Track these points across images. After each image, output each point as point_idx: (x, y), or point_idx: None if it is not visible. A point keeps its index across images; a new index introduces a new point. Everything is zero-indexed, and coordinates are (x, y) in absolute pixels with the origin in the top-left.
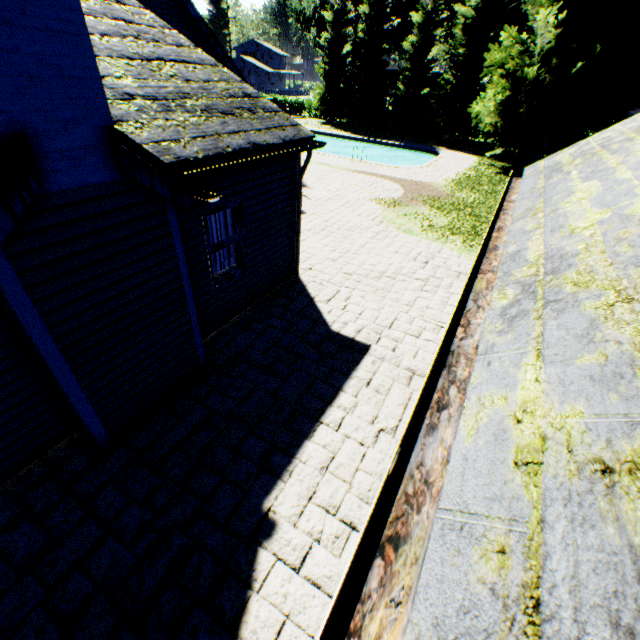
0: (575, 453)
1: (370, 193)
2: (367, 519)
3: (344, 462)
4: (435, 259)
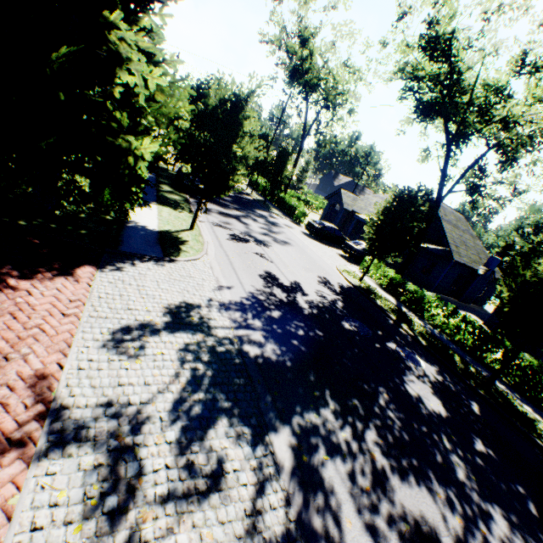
0: None
1: None
2: None
3: None
4: None
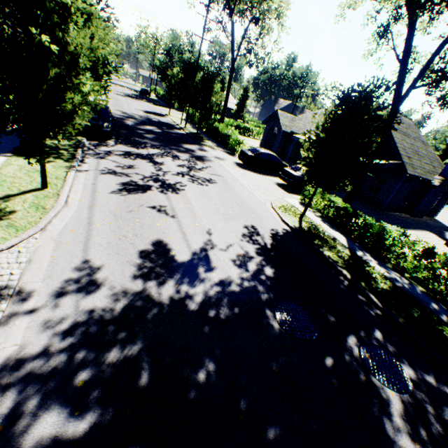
0: None
1: None
2: None
3: None
4: None
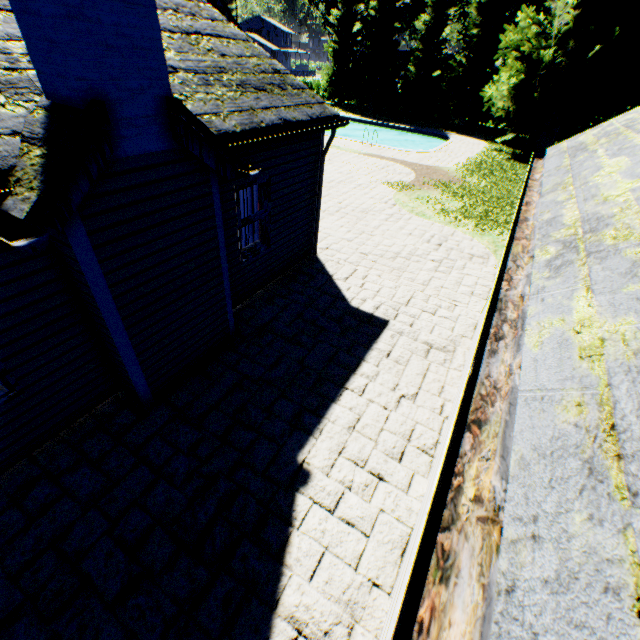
0: (630, 345)
1: (382, 176)
2: (459, 402)
3: (369, 423)
4: (448, 242)
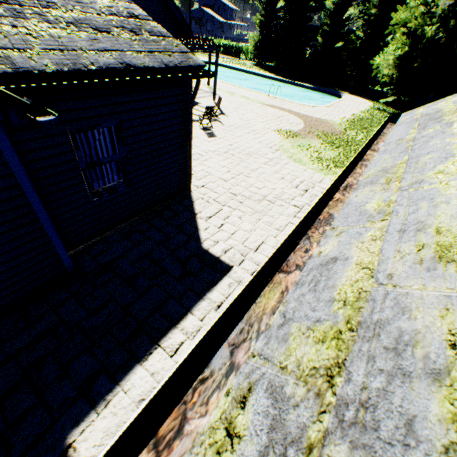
0: None
1: (275, 124)
2: None
3: None
4: (314, 188)
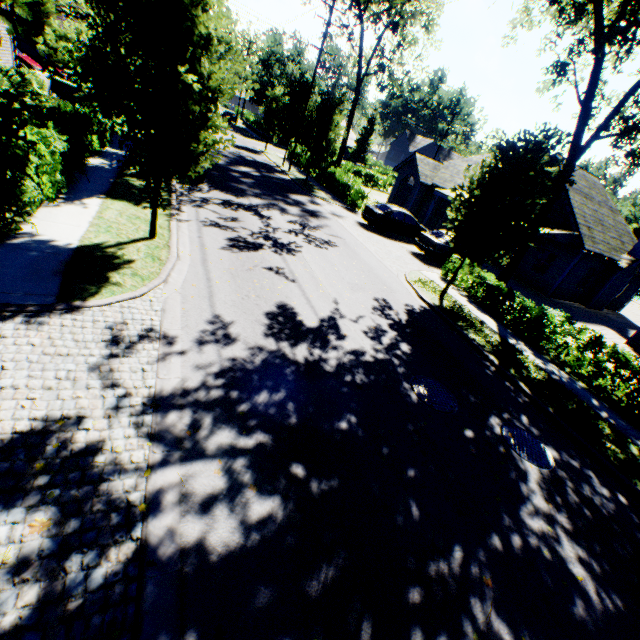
0: None
1: None
2: None
3: None
4: None
